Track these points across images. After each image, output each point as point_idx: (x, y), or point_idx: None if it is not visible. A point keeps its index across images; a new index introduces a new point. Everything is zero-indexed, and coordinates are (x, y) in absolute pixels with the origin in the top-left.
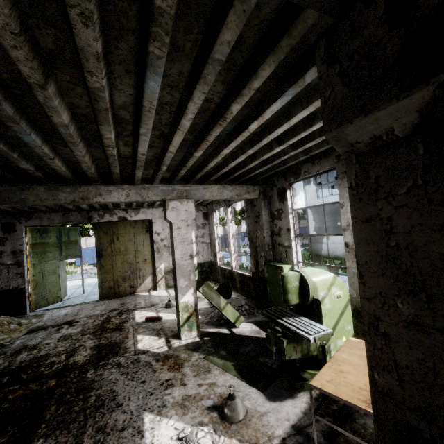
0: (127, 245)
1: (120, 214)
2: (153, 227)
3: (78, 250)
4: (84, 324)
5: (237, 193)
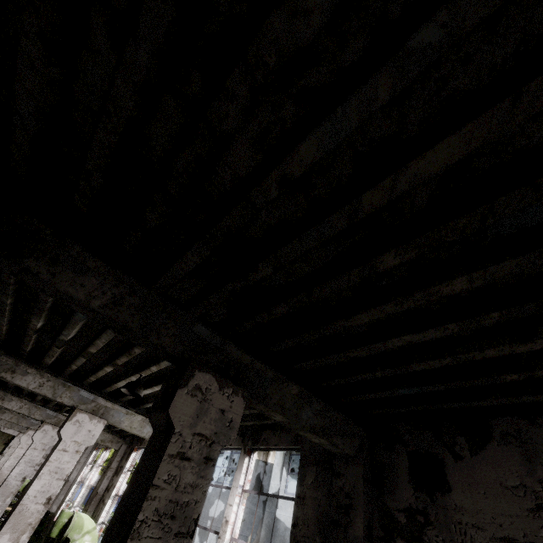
0: None
1: None
2: (12, 442)
3: None
4: None
5: None
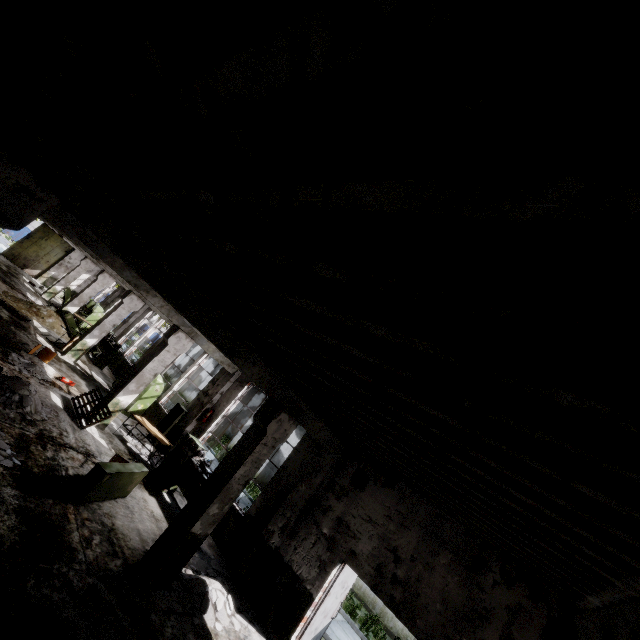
0: (48, 247)
1: None
2: (72, 253)
3: None
4: None
5: None
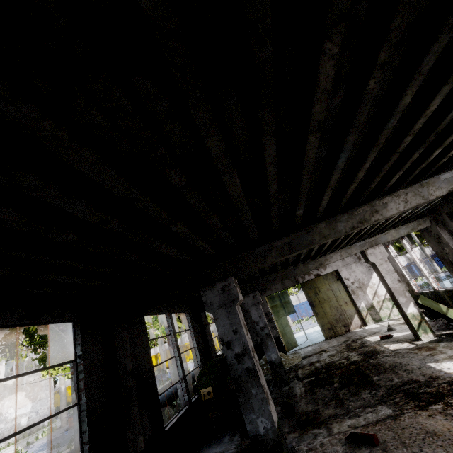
0: (327, 294)
1: (314, 273)
2: (341, 275)
3: (292, 307)
4: (334, 349)
5: (411, 228)
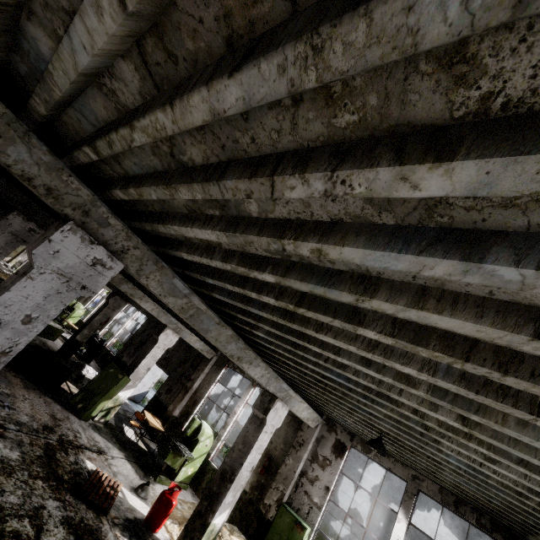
0: None
1: None
2: None
3: None
4: None
5: None
